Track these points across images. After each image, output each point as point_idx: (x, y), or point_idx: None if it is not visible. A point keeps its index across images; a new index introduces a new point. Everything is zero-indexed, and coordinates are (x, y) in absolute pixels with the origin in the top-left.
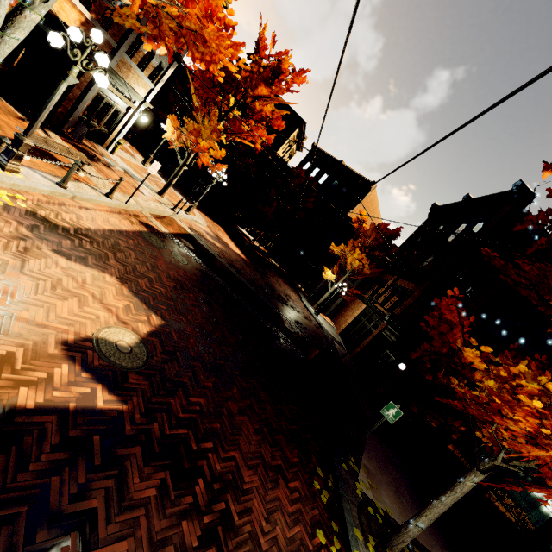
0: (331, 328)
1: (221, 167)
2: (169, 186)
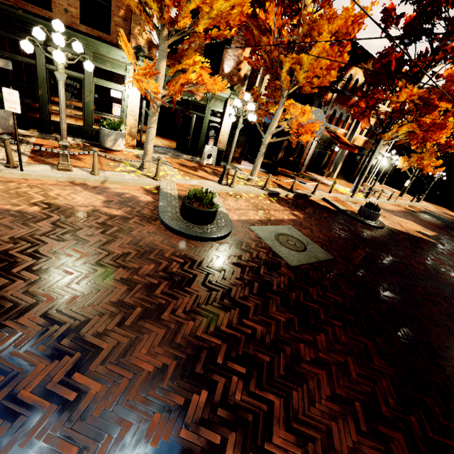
0: None
1: (440, 170)
2: (405, 190)
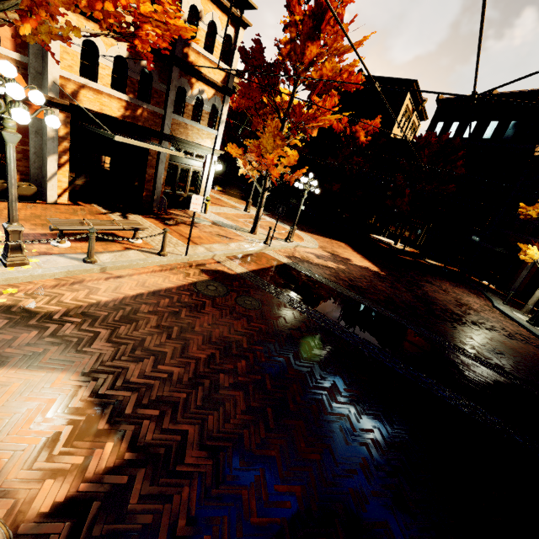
0: None
1: (299, 173)
2: (257, 220)
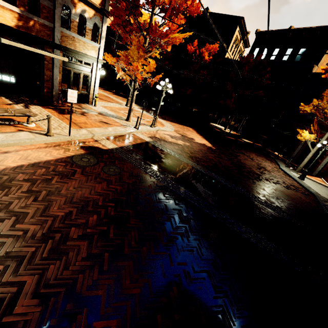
0: (325, 189)
1: (157, 77)
2: (130, 112)
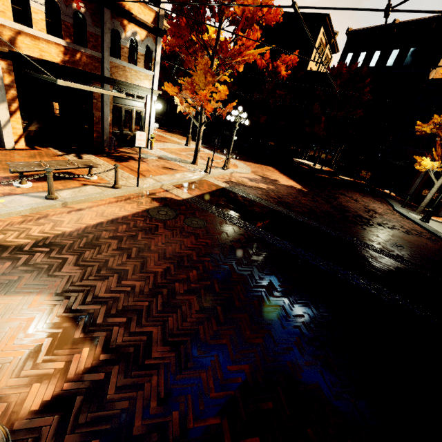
0: None
1: (230, 106)
2: (197, 152)
